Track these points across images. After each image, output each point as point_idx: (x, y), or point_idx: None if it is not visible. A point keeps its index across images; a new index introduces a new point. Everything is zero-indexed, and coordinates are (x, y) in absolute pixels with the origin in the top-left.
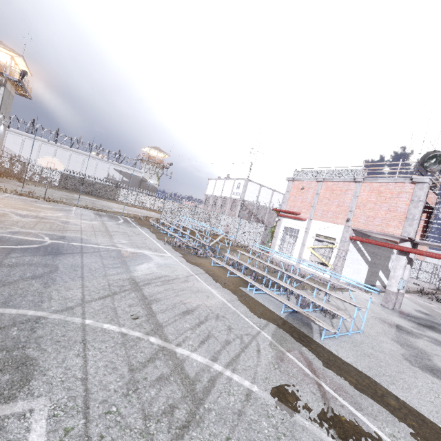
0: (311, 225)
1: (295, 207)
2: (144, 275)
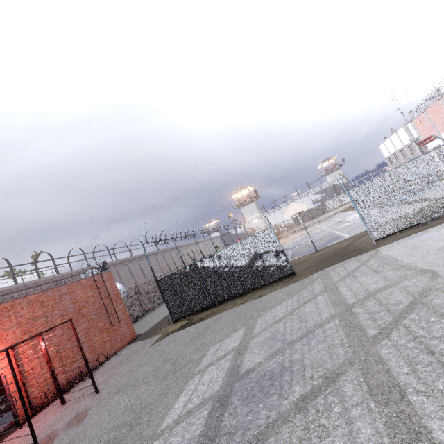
0: (442, 137)
1: (427, 134)
2: (348, 220)
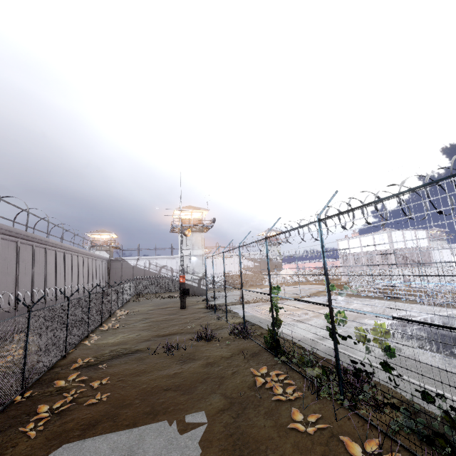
0: None
1: None
2: None
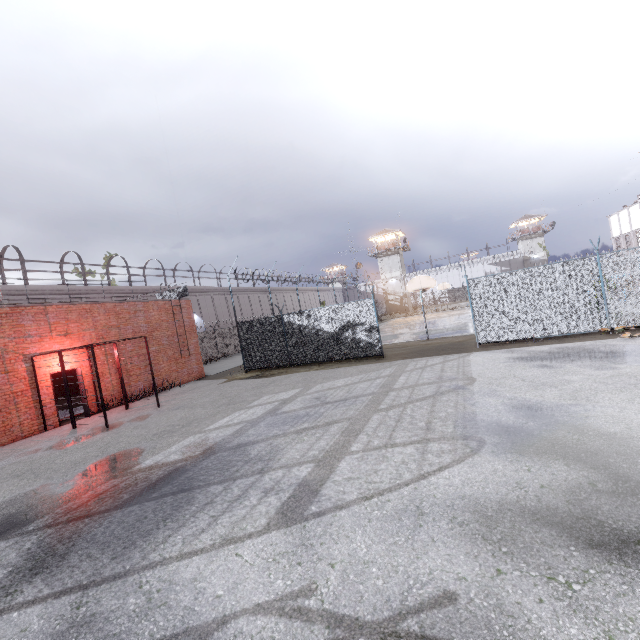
0: None
1: None
2: None
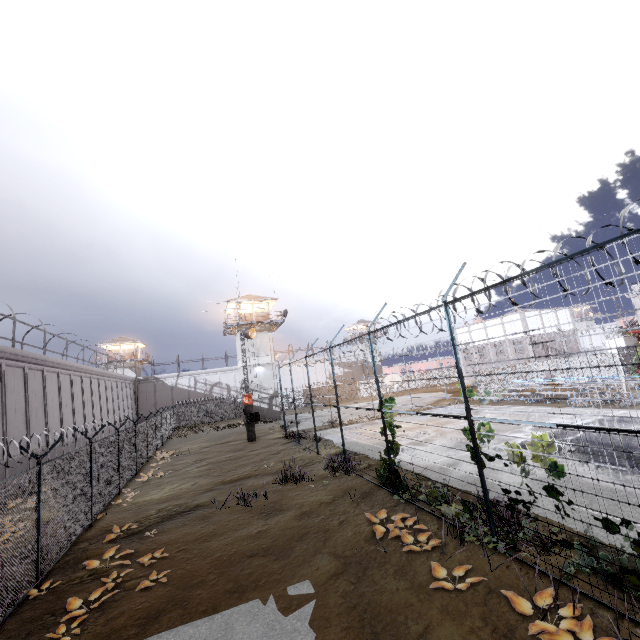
0: None
1: None
2: None
